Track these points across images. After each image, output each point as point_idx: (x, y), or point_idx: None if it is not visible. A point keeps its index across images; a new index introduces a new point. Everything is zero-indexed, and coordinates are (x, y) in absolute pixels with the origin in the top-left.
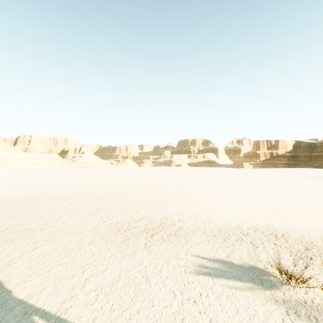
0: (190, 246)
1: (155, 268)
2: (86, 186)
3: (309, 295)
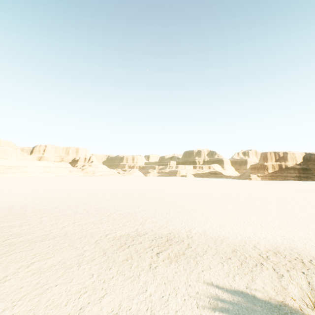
0: (201, 270)
1: (162, 297)
2: (92, 195)
3: None
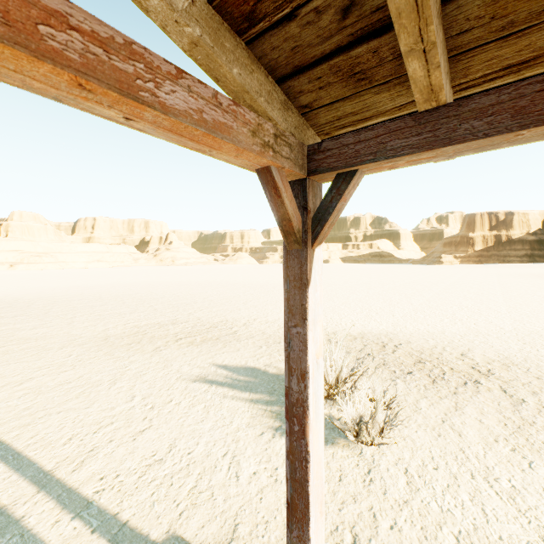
0: (223, 352)
1: (140, 372)
2: (148, 287)
3: (343, 412)
